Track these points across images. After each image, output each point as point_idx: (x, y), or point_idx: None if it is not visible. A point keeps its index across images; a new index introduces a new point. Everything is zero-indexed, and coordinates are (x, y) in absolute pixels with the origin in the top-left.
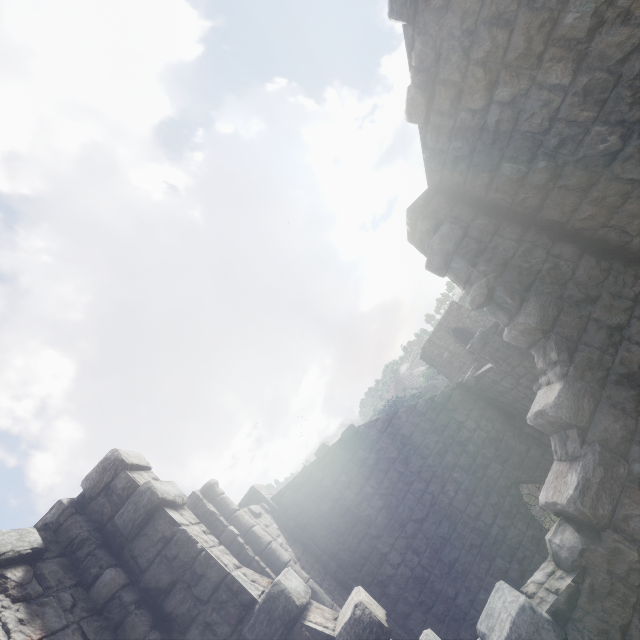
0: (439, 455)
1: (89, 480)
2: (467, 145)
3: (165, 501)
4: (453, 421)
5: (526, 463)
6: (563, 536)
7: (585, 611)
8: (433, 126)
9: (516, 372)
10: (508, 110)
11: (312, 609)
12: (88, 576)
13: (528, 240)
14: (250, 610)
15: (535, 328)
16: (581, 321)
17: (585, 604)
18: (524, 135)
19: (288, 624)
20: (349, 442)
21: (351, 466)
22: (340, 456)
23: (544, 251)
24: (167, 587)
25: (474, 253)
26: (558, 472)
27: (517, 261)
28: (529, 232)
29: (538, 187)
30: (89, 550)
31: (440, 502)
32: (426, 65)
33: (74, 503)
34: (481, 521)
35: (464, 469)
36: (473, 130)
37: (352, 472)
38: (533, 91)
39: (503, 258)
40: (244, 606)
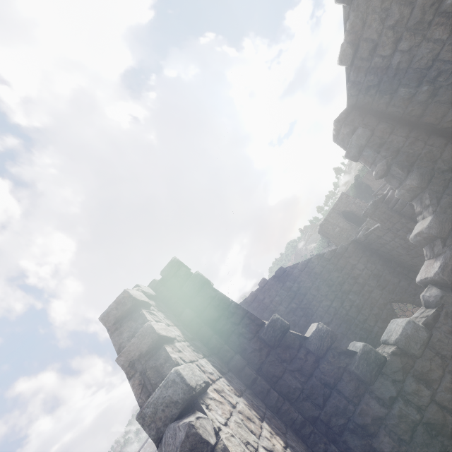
0: (339, 285)
1: (164, 271)
2: (377, 78)
3: (208, 280)
4: (349, 264)
5: (397, 290)
6: (431, 292)
7: (442, 323)
8: (355, 67)
9: (395, 227)
10: (406, 55)
11: (291, 331)
12: (177, 311)
13: (412, 136)
14: (262, 327)
15: (416, 187)
16: (445, 182)
17: (442, 320)
18: (415, 70)
19: (284, 331)
20: (280, 277)
21: (282, 291)
22: (274, 285)
23: (423, 142)
24: (216, 318)
25: (378, 145)
26: (428, 264)
27: (405, 149)
28: (413, 131)
29: (421, 102)
30: (175, 300)
31: (340, 313)
32: (355, 29)
33: (160, 282)
34: (367, 324)
35: (356, 293)
36: (382, 68)
37: (282, 295)
38: (423, 43)
39: (396, 147)
40: (259, 325)
